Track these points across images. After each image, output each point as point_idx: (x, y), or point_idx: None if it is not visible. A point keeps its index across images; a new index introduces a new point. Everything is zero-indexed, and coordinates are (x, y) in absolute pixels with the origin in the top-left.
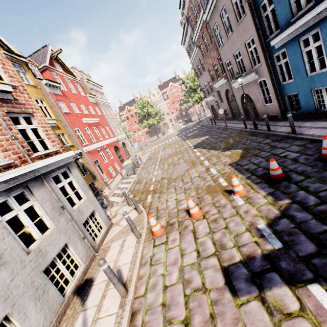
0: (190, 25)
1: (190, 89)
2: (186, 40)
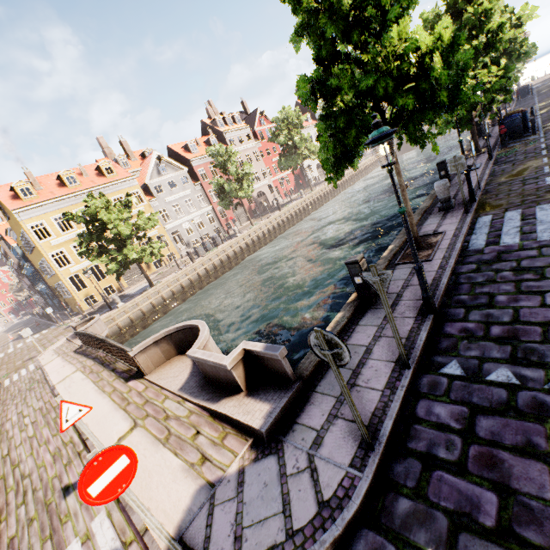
0: (4, 256)
1: None
2: (4, 258)
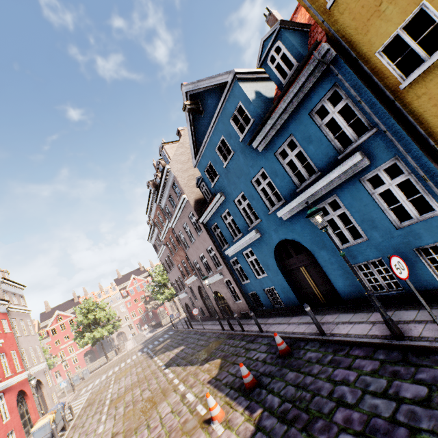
0: (157, 227)
1: (159, 283)
2: (153, 237)
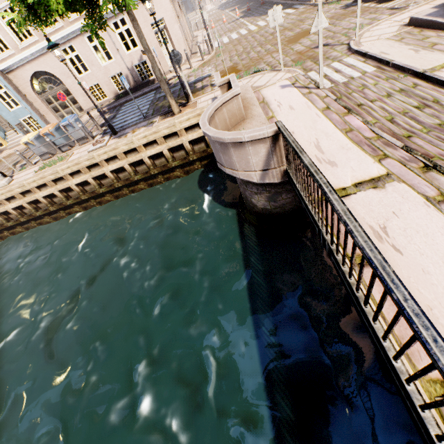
0: None
1: None
2: None
